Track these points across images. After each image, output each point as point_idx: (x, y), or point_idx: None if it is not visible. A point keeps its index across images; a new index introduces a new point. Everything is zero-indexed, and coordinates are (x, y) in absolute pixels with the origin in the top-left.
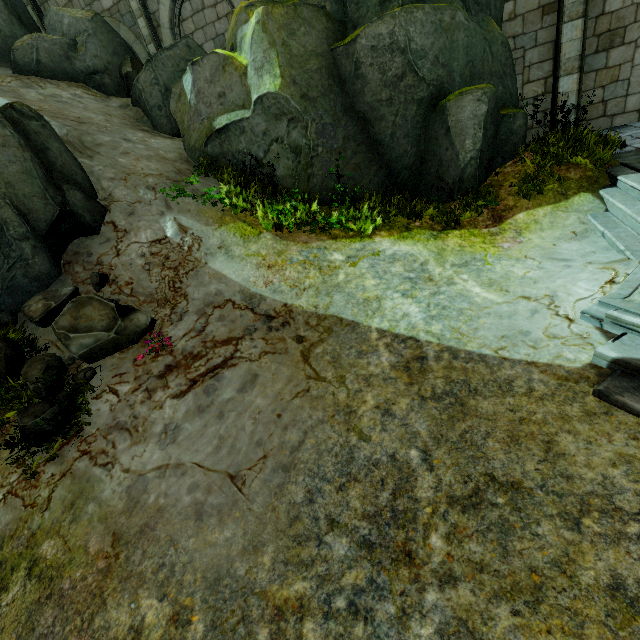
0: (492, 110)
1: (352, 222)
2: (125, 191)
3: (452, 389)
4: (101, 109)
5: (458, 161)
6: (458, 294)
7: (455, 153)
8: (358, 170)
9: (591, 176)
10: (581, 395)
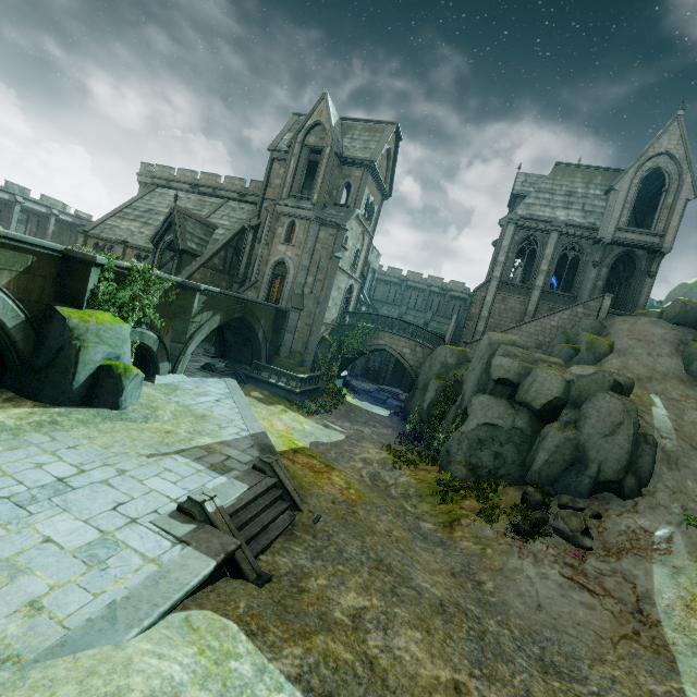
0: None
1: None
2: (665, 497)
3: None
4: None
5: None
6: None
7: None
8: None
9: None
10: None
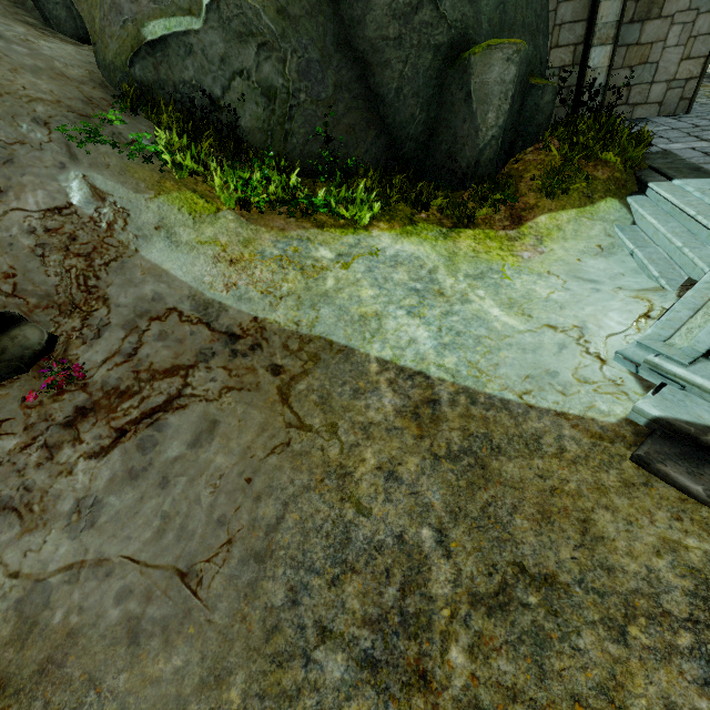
0: (522, 76)
1: (344, 206)
2: None
3: (471, 446)
4: None
5: (477, 139)
6: (474, 316)
7: (474, 128)
8: (352, 134)
9: (619, 178)
10: (618, 459)
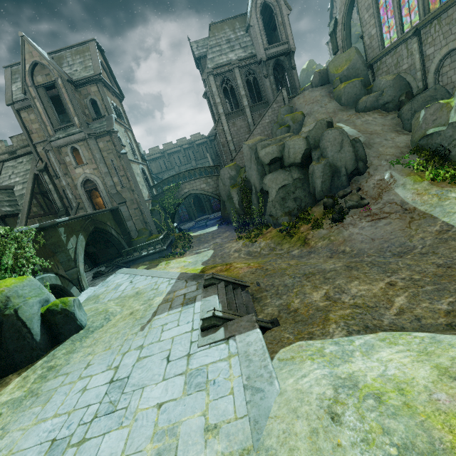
0: None
1: None
2: (376, 161)
3: (447, 238)
4: (382, 123)
5: None
6: None
7: None
8: None
9: None
10: None
